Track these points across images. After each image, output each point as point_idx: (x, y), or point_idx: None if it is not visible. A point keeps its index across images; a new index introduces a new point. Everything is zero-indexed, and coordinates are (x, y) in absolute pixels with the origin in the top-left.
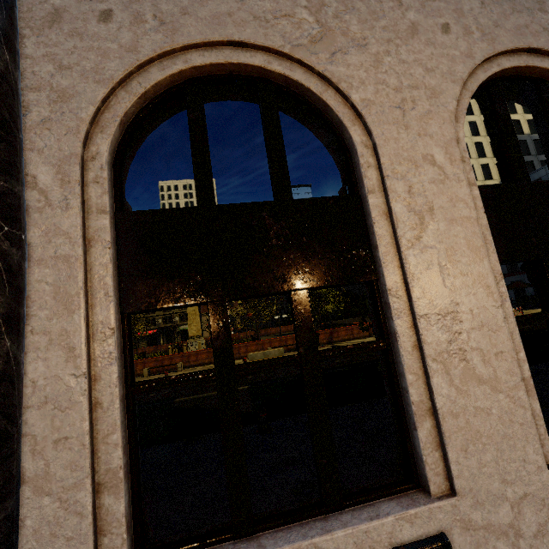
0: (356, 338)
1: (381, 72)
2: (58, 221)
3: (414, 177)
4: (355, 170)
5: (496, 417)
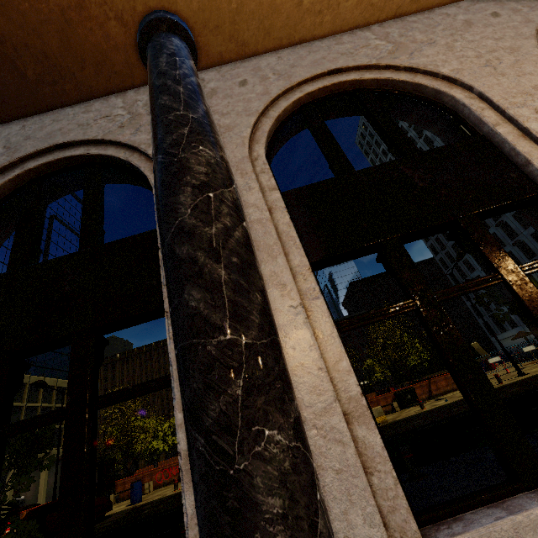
0: None
1: (457, 52)
2: (246, 199)
3: (535, 102)
4: (467, 120)
5: None
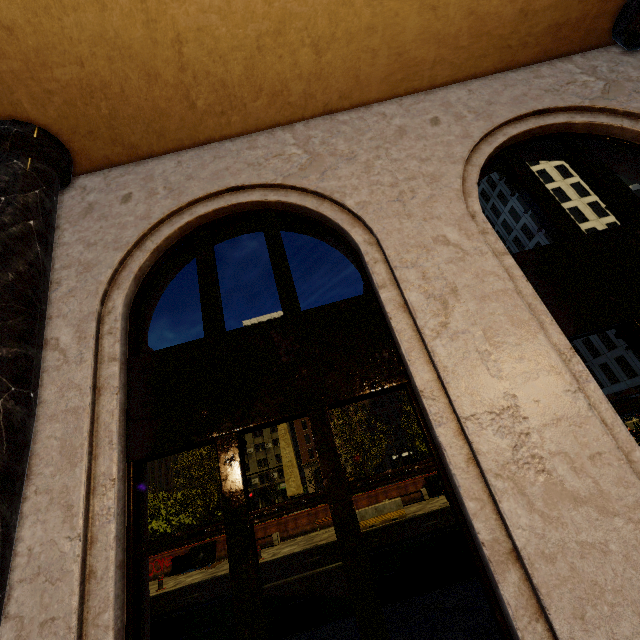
0: None
1: (373, 175)
2: (72, 375)
3: (427, 262)
4: (365, 268)
5: (619, 556)
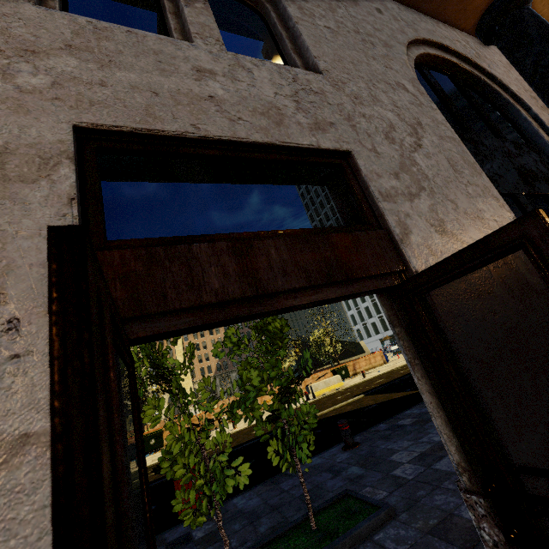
0: (374, 367)
1: None
2: None
3: None
4: None
5: None
